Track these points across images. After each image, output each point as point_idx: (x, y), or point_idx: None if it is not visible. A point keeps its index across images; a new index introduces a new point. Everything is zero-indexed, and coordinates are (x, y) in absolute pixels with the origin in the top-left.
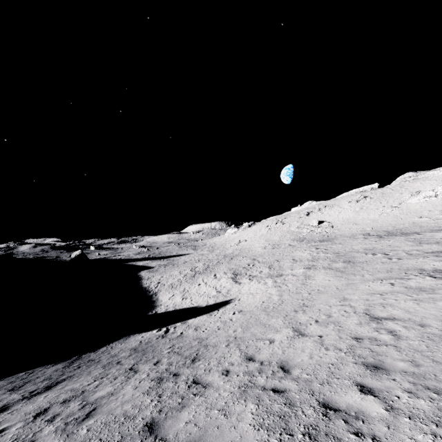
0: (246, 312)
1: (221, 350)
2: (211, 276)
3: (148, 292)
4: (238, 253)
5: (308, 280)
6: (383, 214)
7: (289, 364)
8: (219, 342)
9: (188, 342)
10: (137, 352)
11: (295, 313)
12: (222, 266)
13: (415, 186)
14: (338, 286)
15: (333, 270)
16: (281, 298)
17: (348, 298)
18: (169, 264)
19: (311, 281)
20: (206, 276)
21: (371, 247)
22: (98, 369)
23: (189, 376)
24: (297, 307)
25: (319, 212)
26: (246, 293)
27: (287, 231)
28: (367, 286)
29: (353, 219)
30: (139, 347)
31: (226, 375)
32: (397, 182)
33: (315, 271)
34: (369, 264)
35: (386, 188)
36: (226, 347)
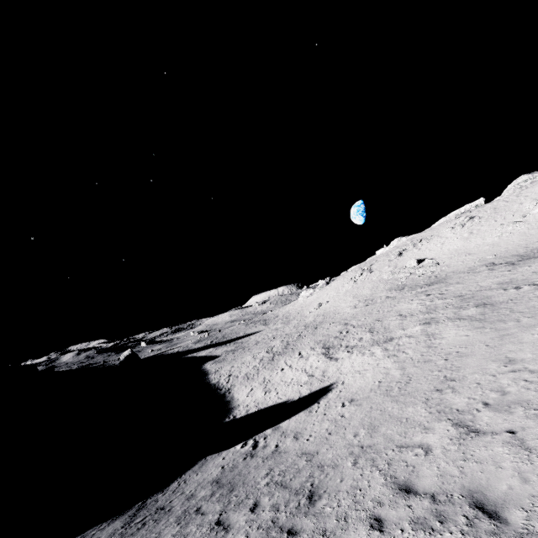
0: (360, 401)
1: (348, 474)
2: (295, 356)
3: (218, 390)
4: (322, 320)
5: (434, 340)
6: (504, 234)
7: (489, 498)
8: (339, 459)
9: (291, 462)
10: (222, 487)
11: (440, 394)
12: (305, 340)
13: (537, 190)
14: (487, 341)
15: (466, 320)
16: (404, 372)
17: (515, 357)
18: (238, 348)
19: (440, 341)
20: (288, 357)
21: (508, 279)
22: (171, 527)
23: (315, 536)
24: (437, 384)
25: (414, 248)
26: (350, 372)
27: (378, 280)
28: (535, 335)
29: (464, 248)
30: (222, 477)
31: (380, 530)
32: (510, 191)
33: (439, 326)
34: (519, 303)
35: (496, 201)
36: (353, 466)
